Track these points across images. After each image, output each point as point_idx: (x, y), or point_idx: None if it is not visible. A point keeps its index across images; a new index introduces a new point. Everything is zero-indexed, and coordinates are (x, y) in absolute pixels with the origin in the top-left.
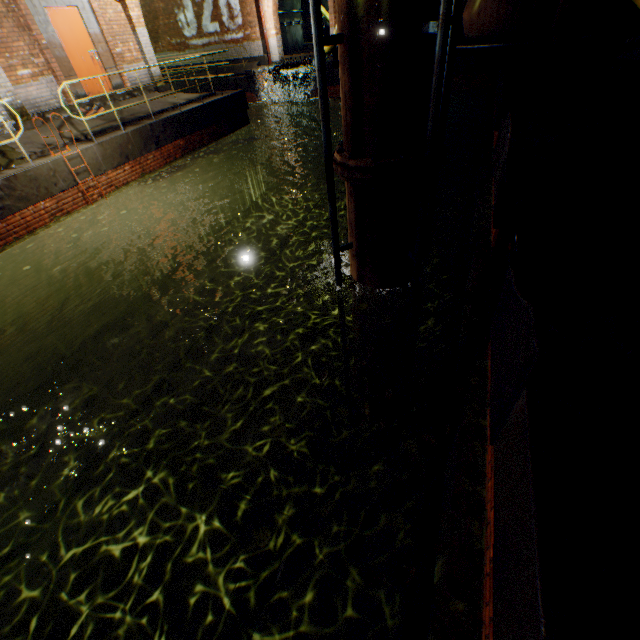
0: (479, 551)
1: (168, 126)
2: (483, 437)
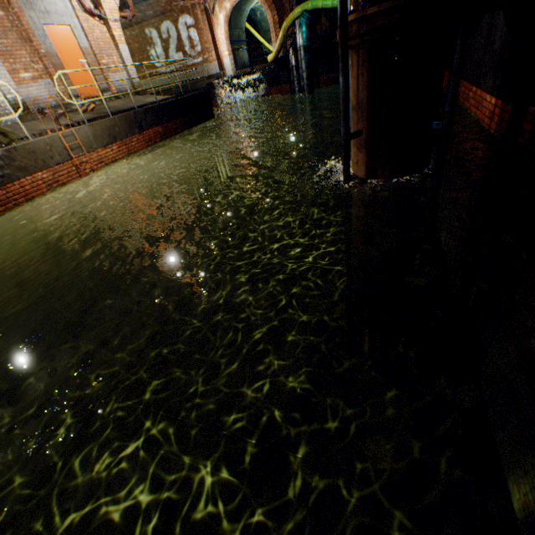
0: None
1: (148, 114)
2: None
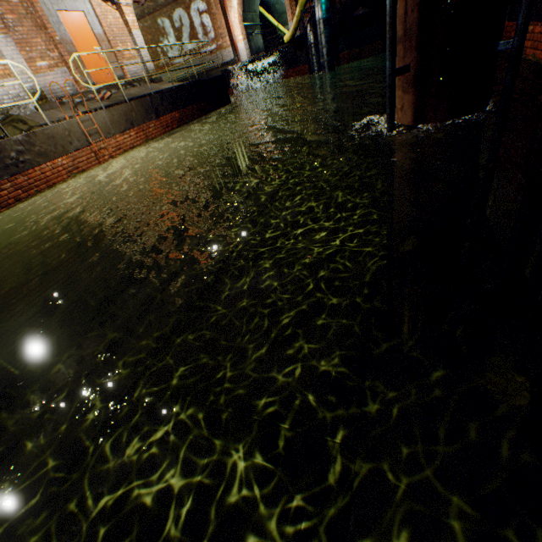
0: None
1: (164, 99)
2: None
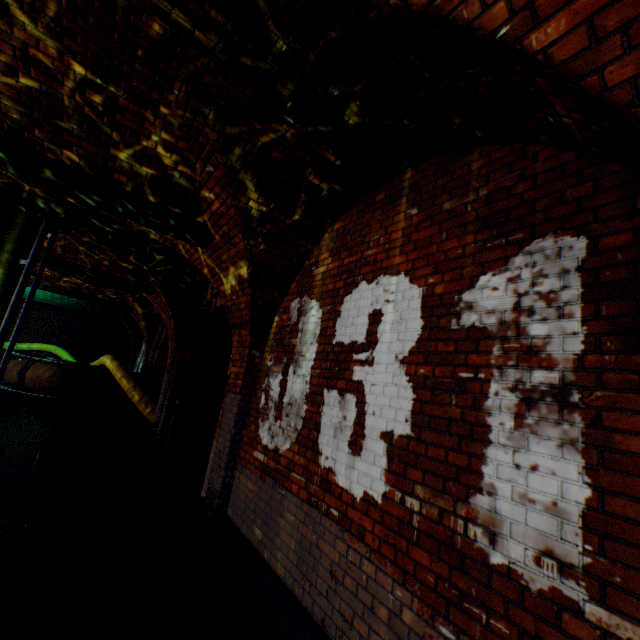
0: None
1: None
2: None
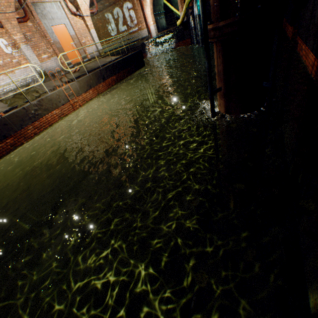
0: None
1: (107, 70)
2: None
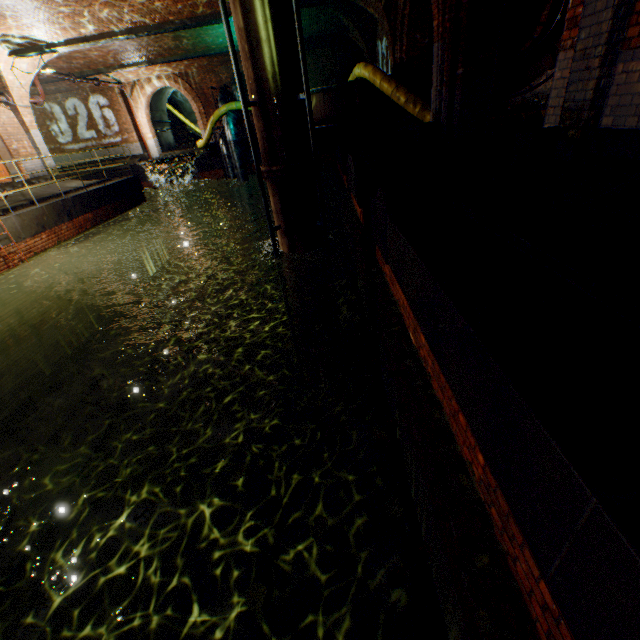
0: (398, 313)
1: (78, 202)
2: (387, 285)
